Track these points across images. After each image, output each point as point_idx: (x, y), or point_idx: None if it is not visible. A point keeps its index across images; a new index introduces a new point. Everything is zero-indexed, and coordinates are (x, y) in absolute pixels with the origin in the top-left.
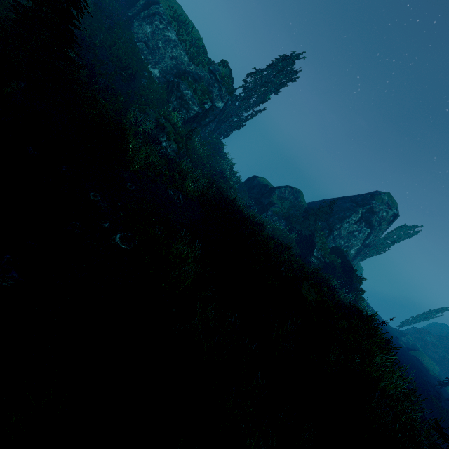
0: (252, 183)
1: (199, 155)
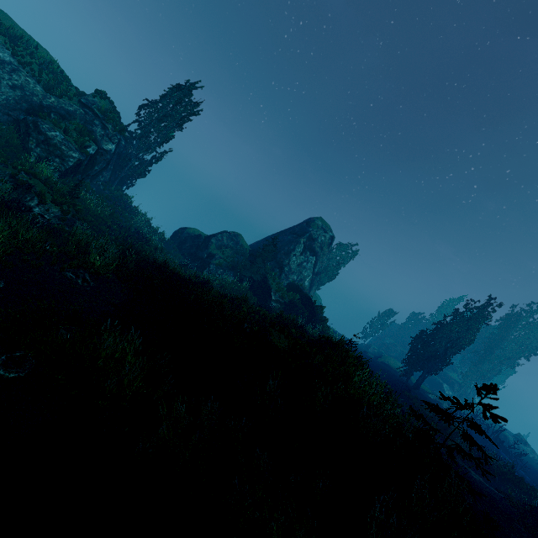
0: (181, 237)
1: (98, 216)
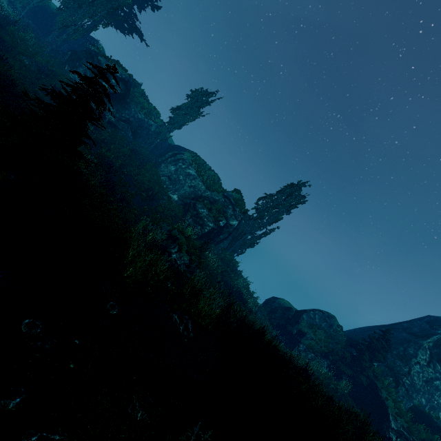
0: (272, 305)
1: (212, 271)
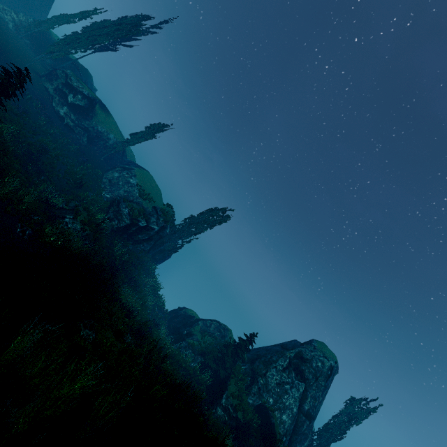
0: (177, 312)
1: (115, 256)
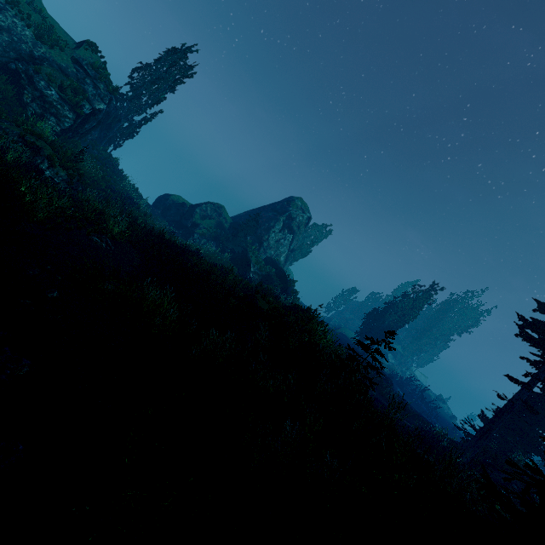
0: (165, 203)
1: (92, 178)
